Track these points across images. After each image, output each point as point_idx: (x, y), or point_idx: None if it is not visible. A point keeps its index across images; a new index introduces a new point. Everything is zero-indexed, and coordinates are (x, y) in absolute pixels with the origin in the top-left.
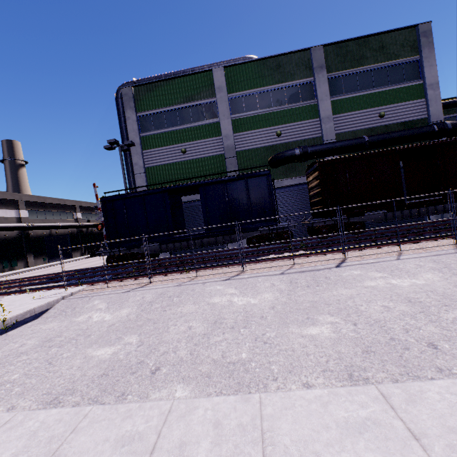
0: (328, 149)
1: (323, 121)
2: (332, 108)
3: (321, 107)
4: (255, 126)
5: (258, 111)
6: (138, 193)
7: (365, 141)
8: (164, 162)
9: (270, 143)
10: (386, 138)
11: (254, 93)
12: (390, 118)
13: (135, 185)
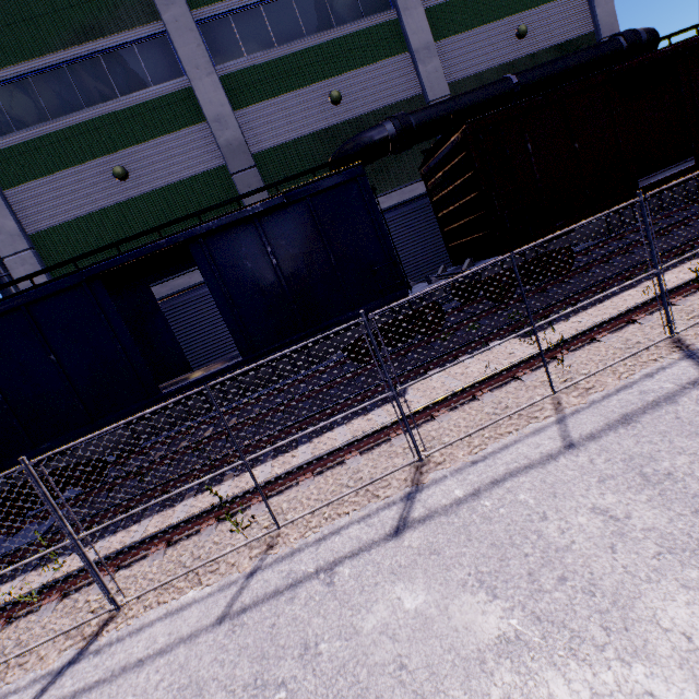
0: (448, 113)
1: (419, 58)
2: (429, 27)
3: (409, 25)
4: (279, 87)
5: (275, 49)
6: (6, 304)
7: (513, 86)
8: (77, 211)
9: (322, 124)
10: (548, 73)
11: (255, 5)
12: (535, 39)
13: (18, 286)
